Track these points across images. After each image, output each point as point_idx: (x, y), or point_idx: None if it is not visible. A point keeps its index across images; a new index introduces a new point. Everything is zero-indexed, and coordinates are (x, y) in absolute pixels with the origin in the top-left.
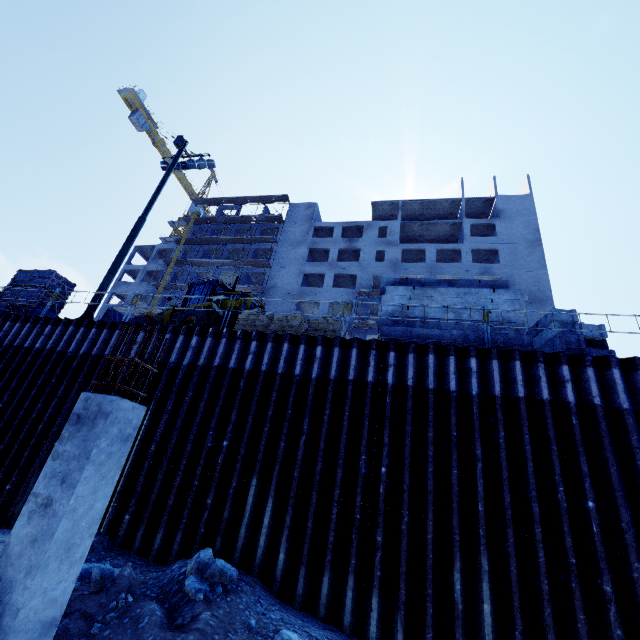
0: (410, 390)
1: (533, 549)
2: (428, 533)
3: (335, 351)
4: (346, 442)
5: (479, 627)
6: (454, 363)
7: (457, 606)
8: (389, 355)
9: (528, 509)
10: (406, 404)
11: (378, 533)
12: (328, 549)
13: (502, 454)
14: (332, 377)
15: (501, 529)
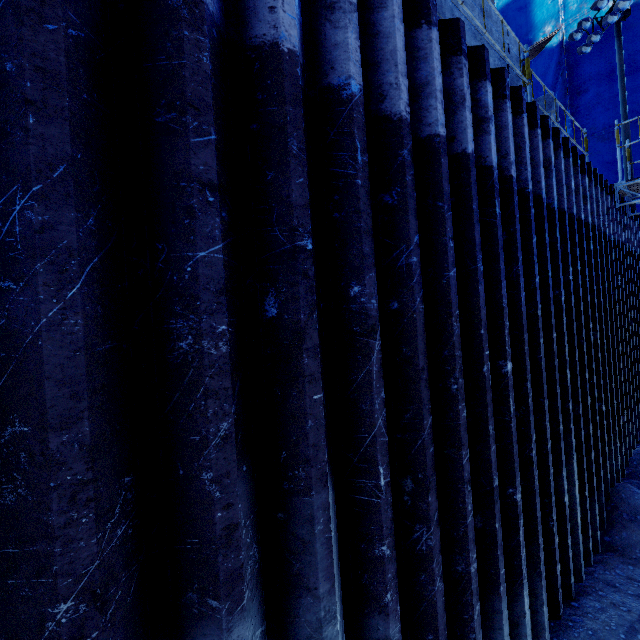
0: (516, 189)
1: (583, 400)
2: (548, 441)
3: (397, 7)
4: (458, 326)
5: (570, 514)
6: (541, 144)
7: (567, 511)
8: (487, 89)
9: (580, 358)
10: (514, 221)
11: (518, 488)
12: (474, 595)
13: (572, 297)
14: (406, 113)
15: (571, 392)
